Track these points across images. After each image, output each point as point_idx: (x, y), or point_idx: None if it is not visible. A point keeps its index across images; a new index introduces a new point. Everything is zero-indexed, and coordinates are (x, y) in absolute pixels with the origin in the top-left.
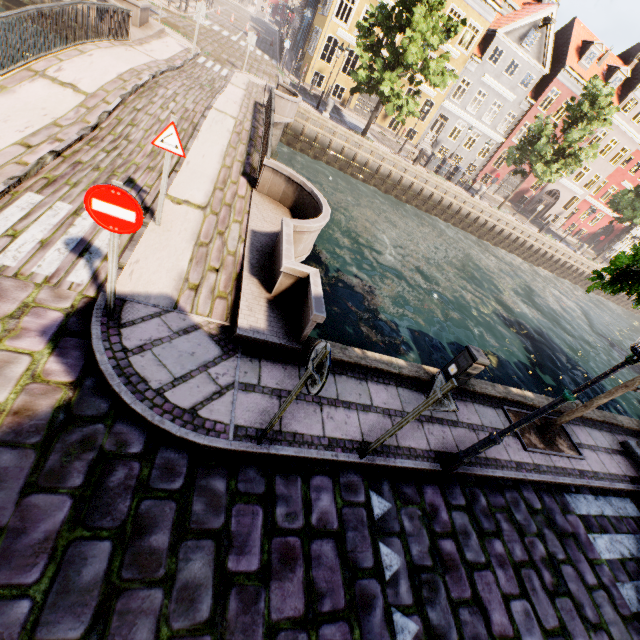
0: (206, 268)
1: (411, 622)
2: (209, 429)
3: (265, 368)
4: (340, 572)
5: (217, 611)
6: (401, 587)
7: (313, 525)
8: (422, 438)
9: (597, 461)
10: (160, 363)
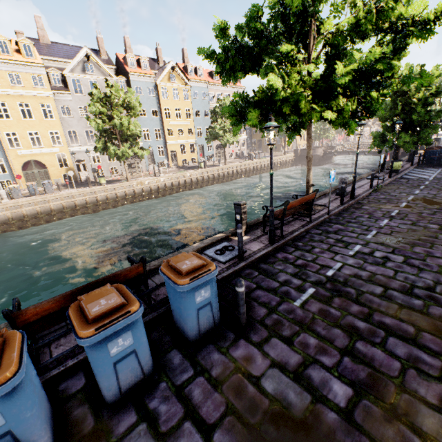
0: None
1: None
2: None
3: None
4: None
5: None
6: None
7: None
8: None
9: None
10: None
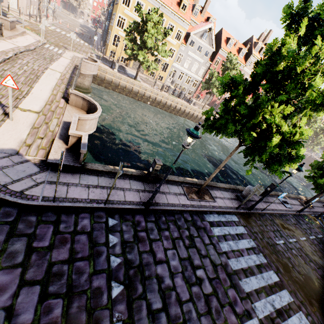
0: (36, 137)
1: (118, 259)
2: (29, 198)
3: (62, 175)
4: (88, 245)
5: (25, 260)
6: (116, 248)
7: (78, 230)
8: (138, 197)
9: (222, 202)
10: (6, 175)
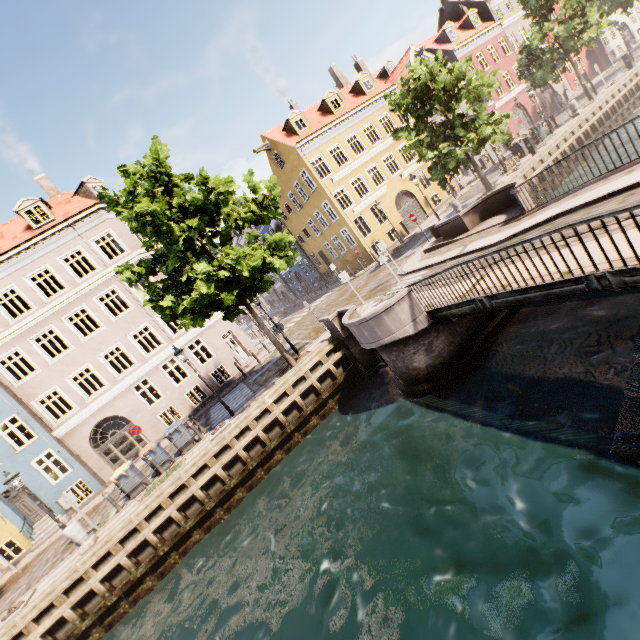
0: None
1: None
2: None
3: None
4: None
5: None
6: None
7: None
8: None
9: None
10: None
